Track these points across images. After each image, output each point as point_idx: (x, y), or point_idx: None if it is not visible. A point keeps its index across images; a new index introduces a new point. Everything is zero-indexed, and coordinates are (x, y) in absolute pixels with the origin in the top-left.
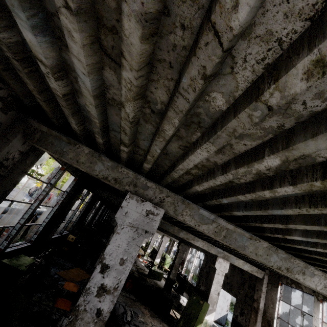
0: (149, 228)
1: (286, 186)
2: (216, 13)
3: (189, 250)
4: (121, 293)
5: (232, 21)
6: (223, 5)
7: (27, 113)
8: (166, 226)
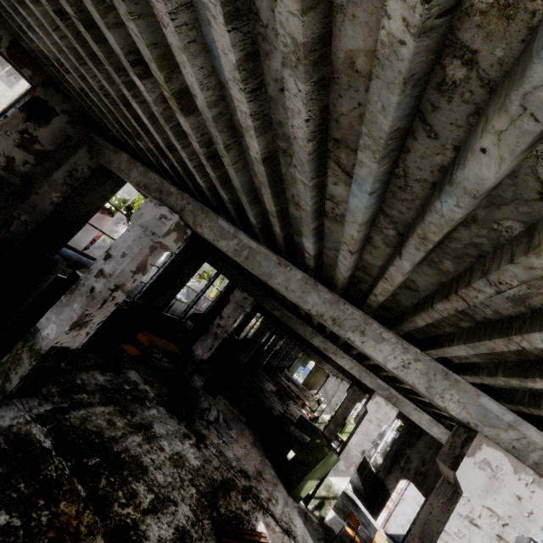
0: (158, 231)
1: (177, 116)
2: None
3: None
4: (228, 406)
5: None
6: None
7: (94, 130)
8: (294, 322)
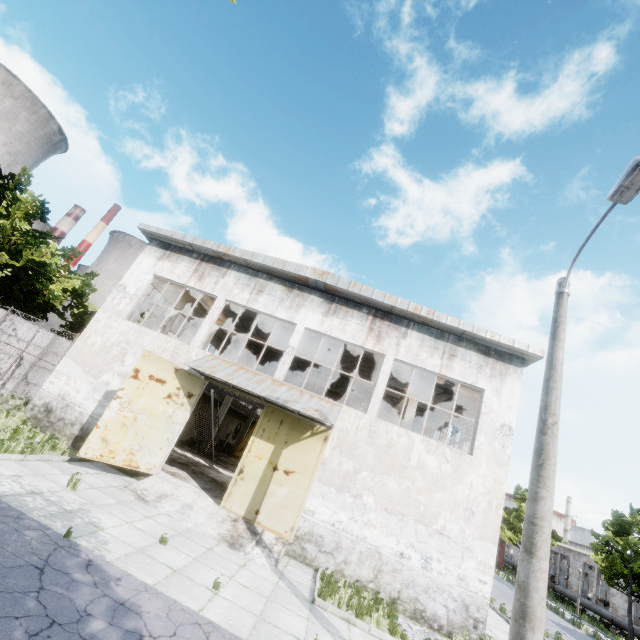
0: None
1: None
2: None
3: None
4: None
5: None
6: None
7: None
8: None
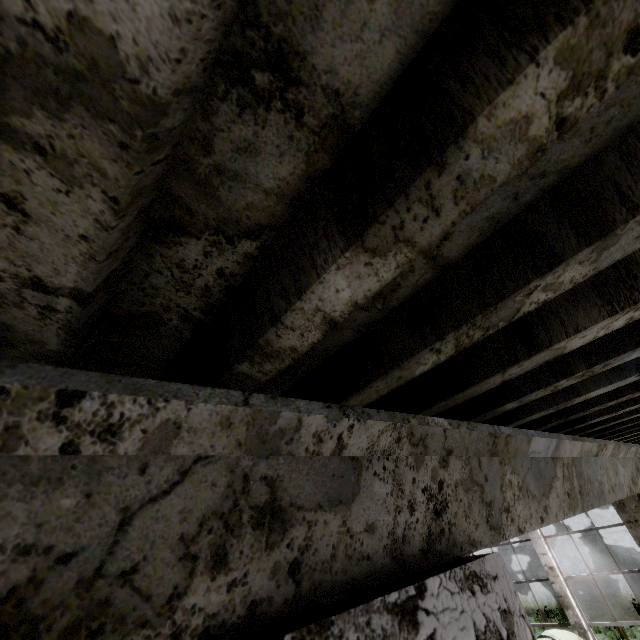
0: None
1: None
2: None
3: None
4: None
5: None
6: None
7: None
8: None
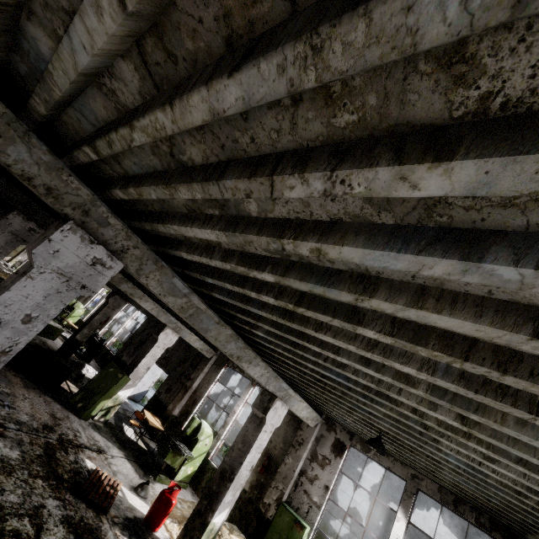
0: (91, 284)
1: (270, 297)
2: (279, 178)
3: (124, 306)
4: None
5: (286, 192)
6: (285, 180)
7: None
8: None
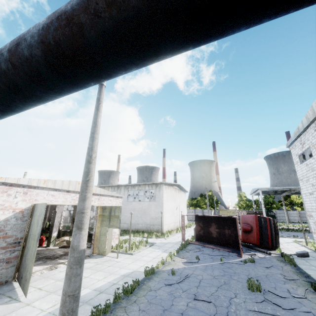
0: None
1: None
2: None
3: None
4: None
5: None
6: None
7: None
8: None
